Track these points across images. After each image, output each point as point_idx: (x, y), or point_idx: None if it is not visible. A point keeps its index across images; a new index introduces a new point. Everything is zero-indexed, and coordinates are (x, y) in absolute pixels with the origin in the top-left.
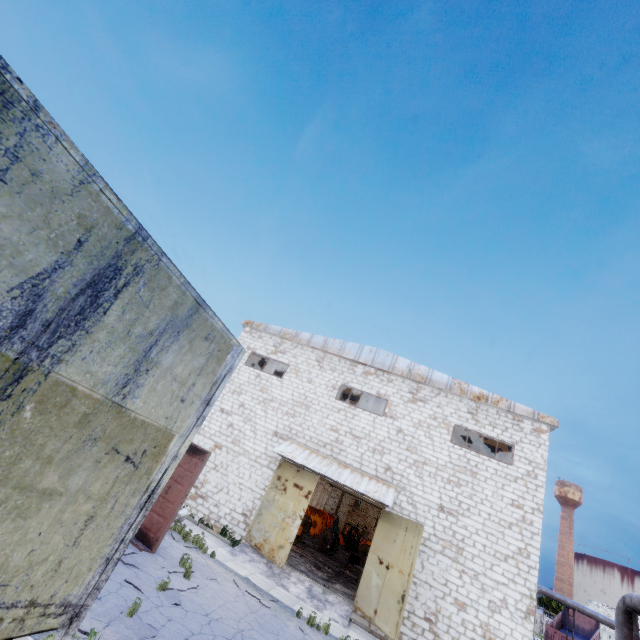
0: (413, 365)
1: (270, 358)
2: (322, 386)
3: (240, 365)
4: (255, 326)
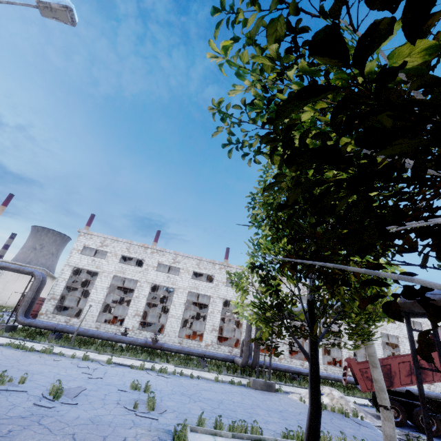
0: None
1: None
2: None
3: None
4: None
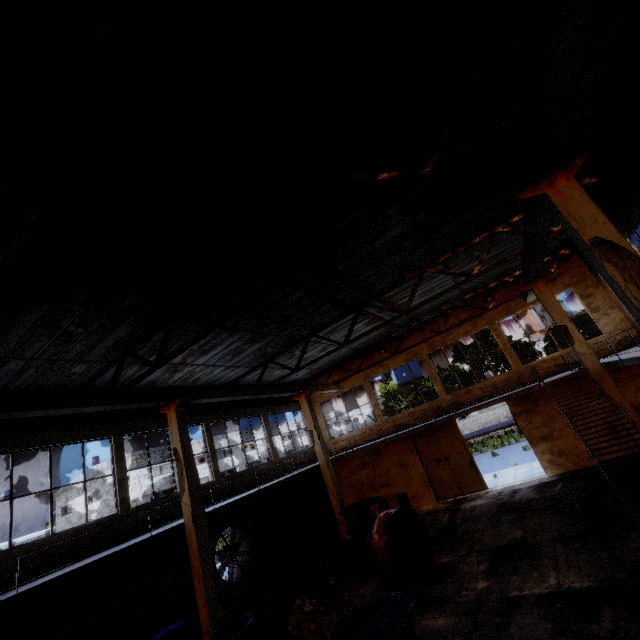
0: (97, 467)
1: (67, 505)
2: (82, 503)
3: (61, 518)
4: (56, 496)
